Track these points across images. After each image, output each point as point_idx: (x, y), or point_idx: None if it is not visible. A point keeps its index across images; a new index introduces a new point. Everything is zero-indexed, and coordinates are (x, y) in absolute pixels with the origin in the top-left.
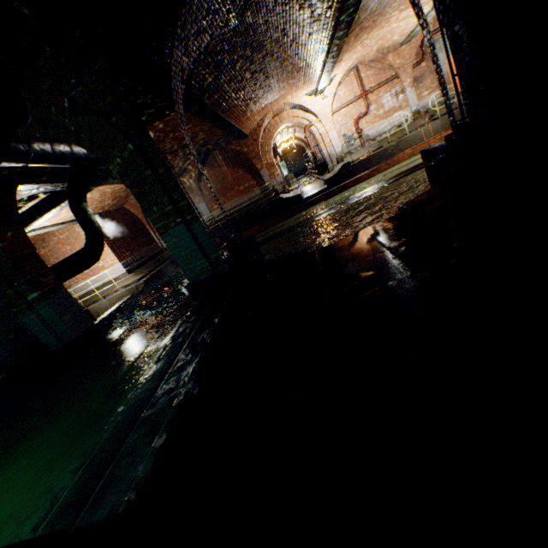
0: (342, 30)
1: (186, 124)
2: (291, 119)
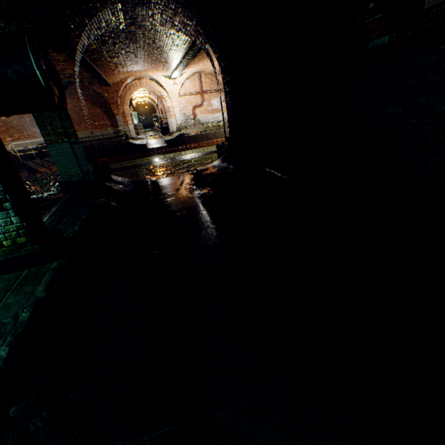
0: (190, 57)
1: (62, 62)
2: (149, 87)
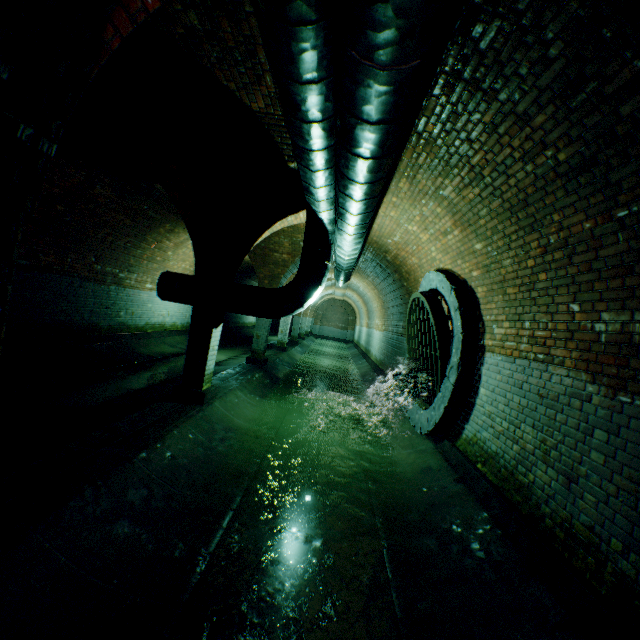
0: None
1: None
2: None
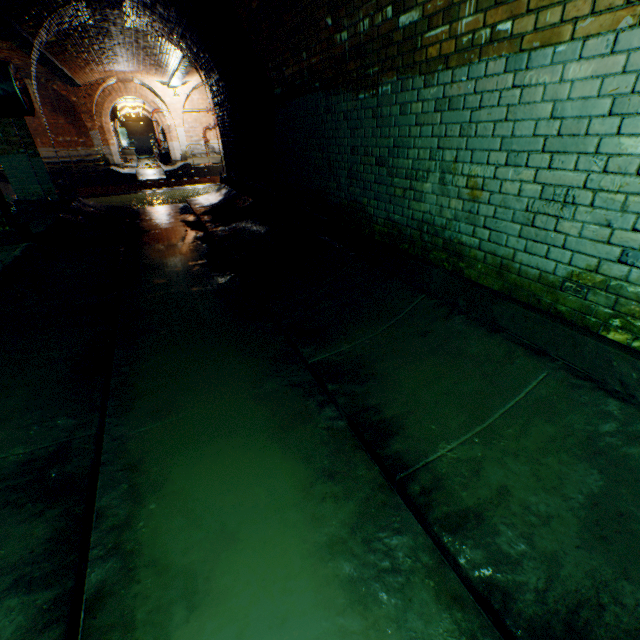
0: (187, 64)
1: (8, 50)
2: (139, 95)
